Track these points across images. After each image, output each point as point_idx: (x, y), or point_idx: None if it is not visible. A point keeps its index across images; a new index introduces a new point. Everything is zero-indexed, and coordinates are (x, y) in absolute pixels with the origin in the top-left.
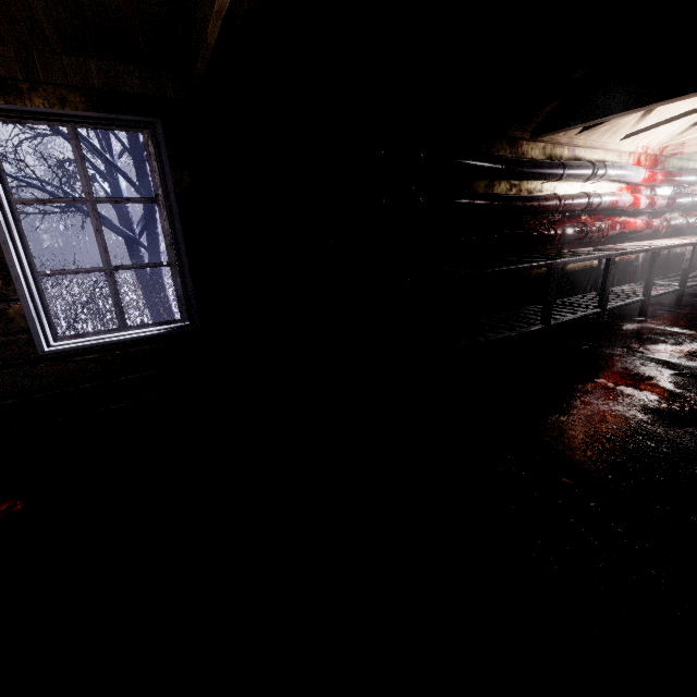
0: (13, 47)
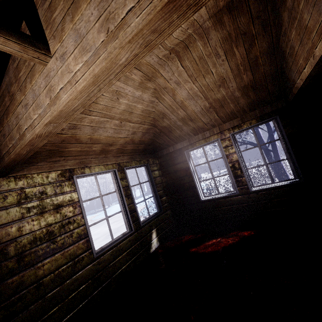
0: (239, 117)
